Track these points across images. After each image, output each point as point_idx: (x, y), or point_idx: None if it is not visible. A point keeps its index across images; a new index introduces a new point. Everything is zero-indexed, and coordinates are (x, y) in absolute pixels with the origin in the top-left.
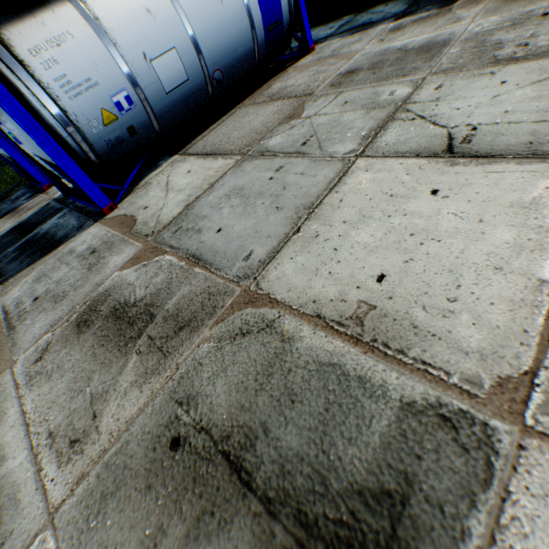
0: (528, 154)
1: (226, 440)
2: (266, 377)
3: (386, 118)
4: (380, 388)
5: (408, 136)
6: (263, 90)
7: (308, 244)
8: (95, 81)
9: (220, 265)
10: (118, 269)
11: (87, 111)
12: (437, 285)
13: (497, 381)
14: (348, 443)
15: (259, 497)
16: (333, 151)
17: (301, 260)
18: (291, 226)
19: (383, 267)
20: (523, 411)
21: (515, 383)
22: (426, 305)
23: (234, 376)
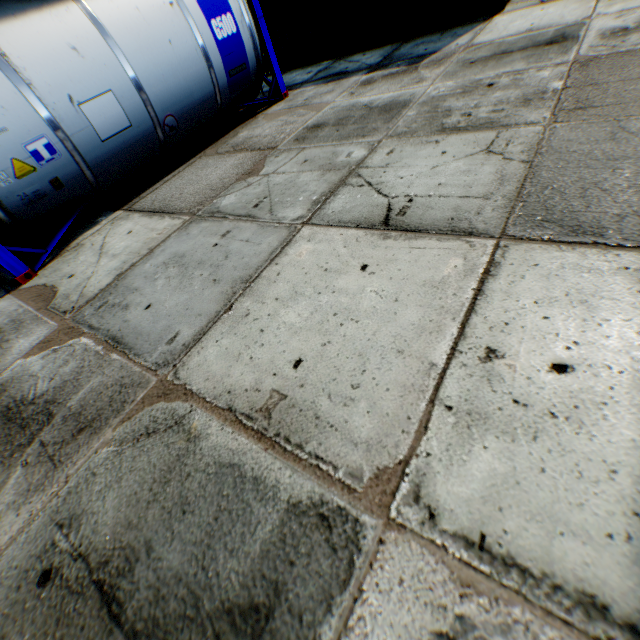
0: (449, 231)
1: (104, 566)
2: (162, 485)
3: (338, 182)
4: (272, 488)
5: (354, 204)
6: (229, 138)
7: (237, 324)
8: (3, 127)
9: (140, 350)
10: (23, 356)
11: None
12: (347, 370)
13: (376, 472)
14: (229, 556)
15: (126, 631)
16: (282, 216)
17: (226, 343)
18: (224, 303)
19: (302, 351)
20: (391, 503)
21: (390, 473)
22: (332, 393)
23: (129, 486)
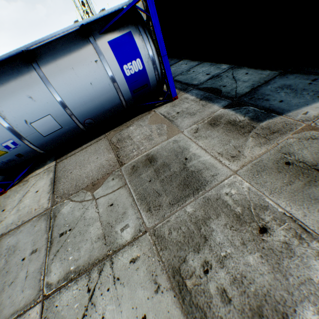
0: None
1: None
2: None
3: (91, 264)
4: None
5: (66, 314)
6: (126, 126)
7: None
8: None
9: None
10: None
11: None
12: None
13: None
14: None
15: None
16: (51, 269)
17: None
18: None
19: None
20: None
21: None
22: None
23: None
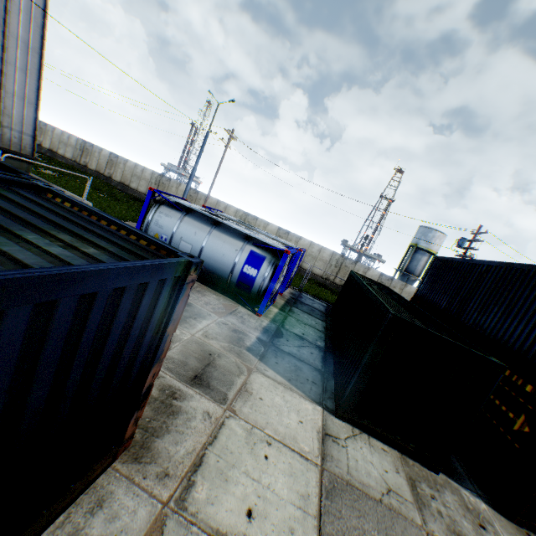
0: None
1: None
2: None
3: None
4: None
5: None
6: (215, 293)
7: None
8: (163, 228)
9: None
10: None
11: (154, 230)
12: None
13: None
14: None
15: None
16: None
17: None
18: None
19: None
20: None
21: None
22: None
23: None
